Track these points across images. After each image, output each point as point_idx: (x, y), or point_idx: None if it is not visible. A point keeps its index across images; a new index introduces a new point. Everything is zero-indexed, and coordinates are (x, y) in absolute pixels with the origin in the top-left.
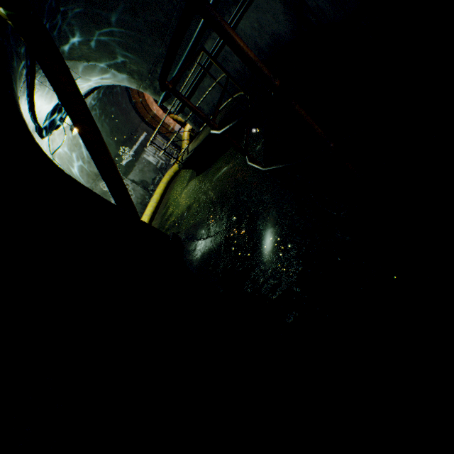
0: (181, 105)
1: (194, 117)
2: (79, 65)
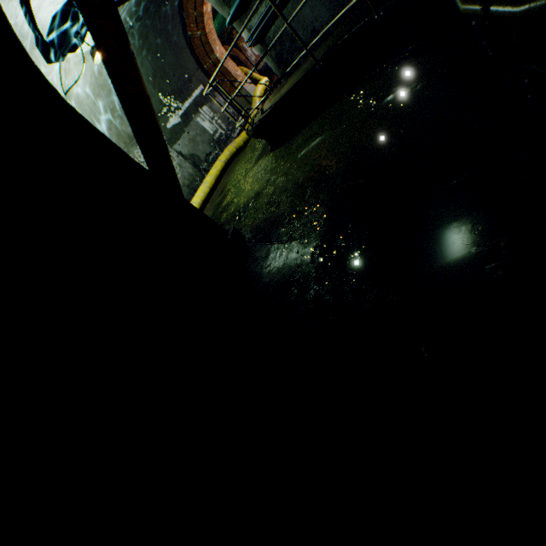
0: (262, 27)
1: (278, 52)
2: None
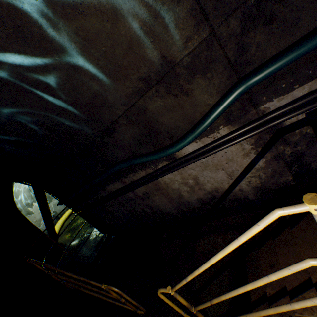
0: None
1: None
2: None
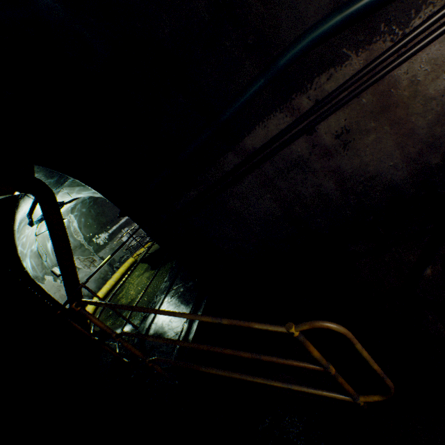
0: None
1: None
2: (78, 188)
